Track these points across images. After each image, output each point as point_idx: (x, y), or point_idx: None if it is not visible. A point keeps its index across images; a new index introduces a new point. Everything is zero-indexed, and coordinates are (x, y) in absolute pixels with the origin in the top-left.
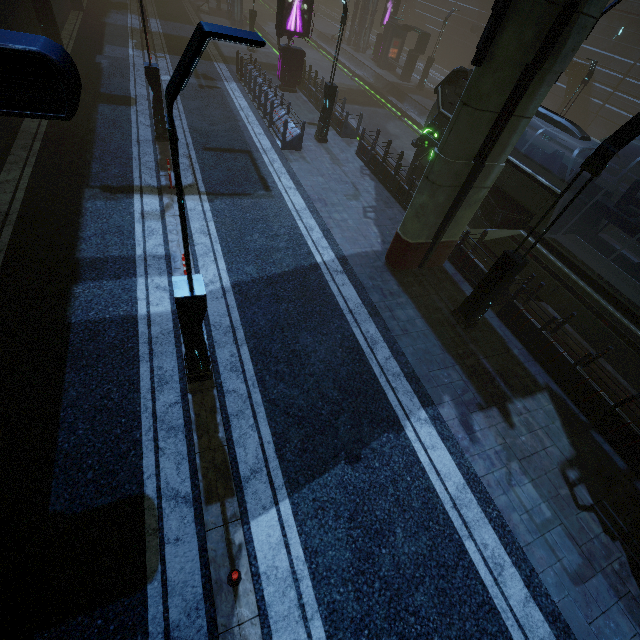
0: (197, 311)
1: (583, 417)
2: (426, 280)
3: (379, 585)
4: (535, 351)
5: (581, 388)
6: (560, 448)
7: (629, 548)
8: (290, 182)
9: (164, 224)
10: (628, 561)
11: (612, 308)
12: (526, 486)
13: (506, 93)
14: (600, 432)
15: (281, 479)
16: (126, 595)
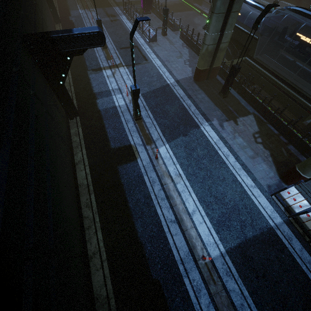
0: (137, 94)
1: (265, 120)
2: (209, 84)
3: (193, 159)
4: (250, 102)
5: (264, 111)
6: (254, 129)
7: (271, 151)
8: (154, 56)
9: (115, 78)
10: (270, 154)
11: (277, 80)
12: (239, 139)
13: (226, 5)
14: (270, 124)
15: (165, 140)
16: (133, 161)
